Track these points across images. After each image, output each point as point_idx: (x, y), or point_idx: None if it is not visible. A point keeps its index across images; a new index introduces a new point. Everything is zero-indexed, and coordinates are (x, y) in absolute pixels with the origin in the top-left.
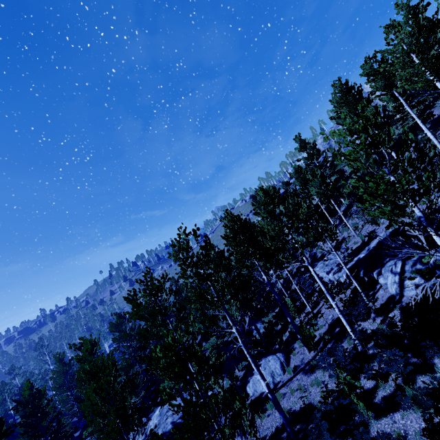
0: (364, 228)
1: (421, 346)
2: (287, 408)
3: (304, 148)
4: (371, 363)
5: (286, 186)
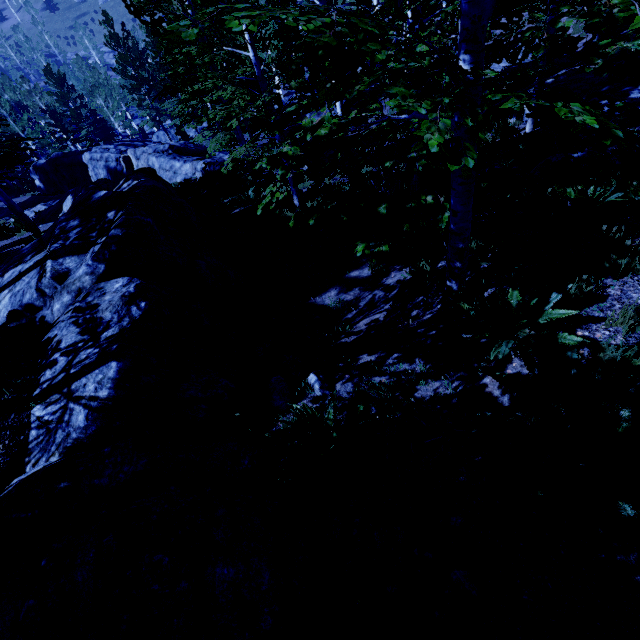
0: None
1: None
2: None
3: None
4: None
5: None
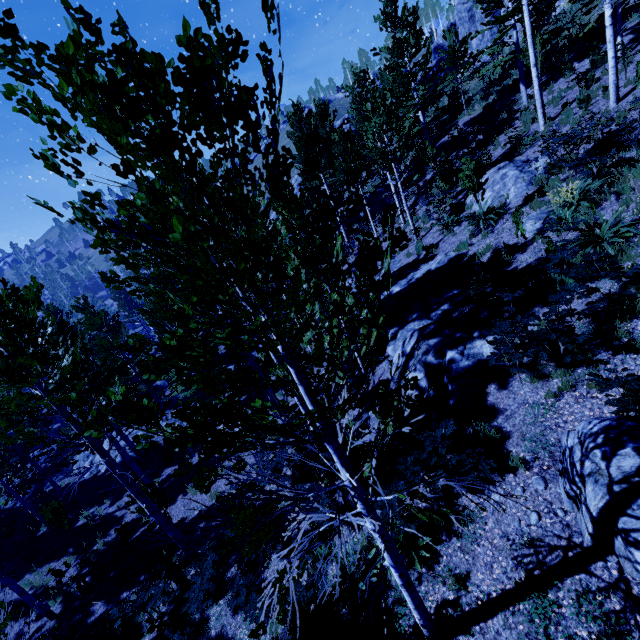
0: (432, 231)
1: (367, 485)
2: (222, 488)
3: (392, 22)
4: (316, 475)
5: (358, 104)
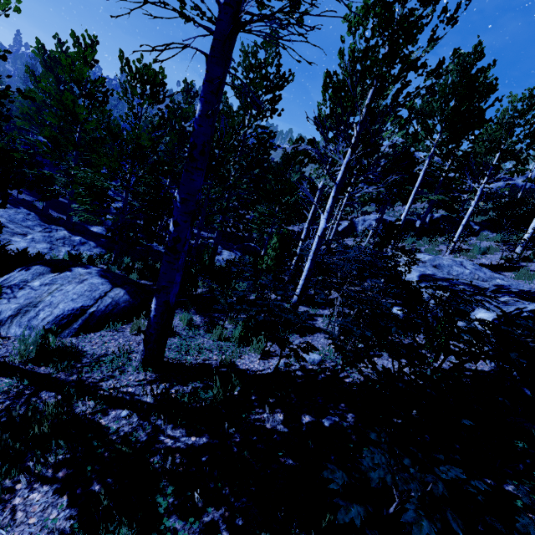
0: None
1: None
2: None
3: None
4: None
5: None
